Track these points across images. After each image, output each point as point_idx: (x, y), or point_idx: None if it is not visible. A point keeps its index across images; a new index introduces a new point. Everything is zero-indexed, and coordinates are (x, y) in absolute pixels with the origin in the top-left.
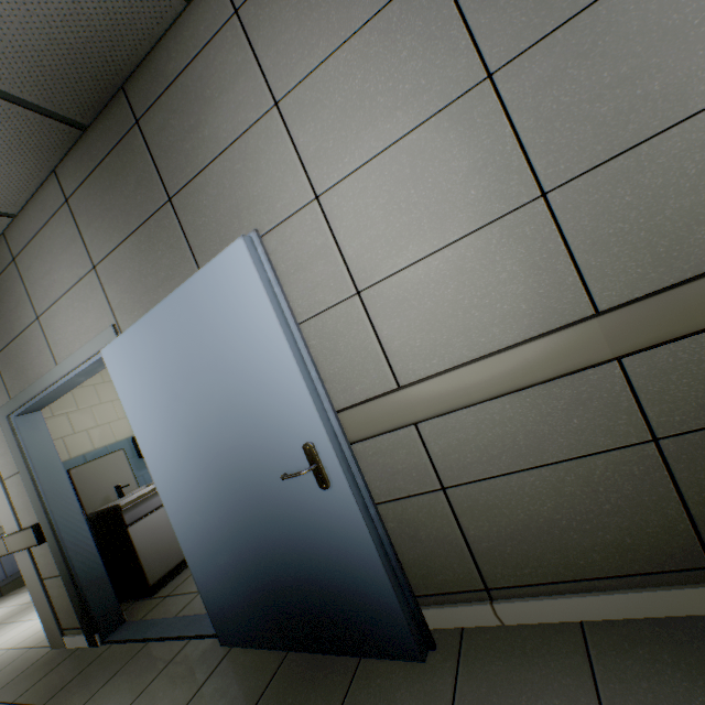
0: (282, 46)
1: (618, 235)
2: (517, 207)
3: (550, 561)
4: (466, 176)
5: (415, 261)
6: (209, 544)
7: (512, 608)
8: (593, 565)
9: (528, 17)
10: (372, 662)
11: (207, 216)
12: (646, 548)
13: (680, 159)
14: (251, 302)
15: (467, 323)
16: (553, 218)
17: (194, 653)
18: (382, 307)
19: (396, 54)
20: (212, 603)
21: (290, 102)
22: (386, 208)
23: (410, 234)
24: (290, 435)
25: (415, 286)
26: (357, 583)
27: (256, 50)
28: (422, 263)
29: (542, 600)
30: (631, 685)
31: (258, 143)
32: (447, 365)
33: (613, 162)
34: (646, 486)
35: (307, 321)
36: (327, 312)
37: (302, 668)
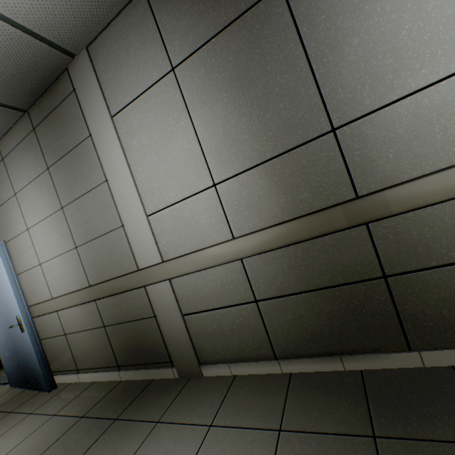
0: (16, 176)
1: (91, 264)
2: (72, 249)
3: (90, 361)
4: (61, 236)
5: (53, 258)
6: (3, 347)
7: (82, 376)
8: (98, 363)
9: (68, 194)
10: (42, 392)
11: (0, 224)
12: (107, 359)
13: (100, 247)
14: (1, 265)
15: (65, 281)
16: (79, 255)
17: (3, 389)
18: (47, 271)
19: (42, 192)
20: (6, 369)
21: (19, 195)
22: (44, 239)
23: (50, 249)
24: (15, 312)
25: (53, 266)
26: (34, 365)
27: (9, 174)
28: (54, 259)
29: (88, 374)
30: (80, 398)
31: (12, 205)
32: (63, 293)
33: (88, 243)
34: (105, 340)
35: (29, 270)
36: (34, 268)
37: (24, 394)
